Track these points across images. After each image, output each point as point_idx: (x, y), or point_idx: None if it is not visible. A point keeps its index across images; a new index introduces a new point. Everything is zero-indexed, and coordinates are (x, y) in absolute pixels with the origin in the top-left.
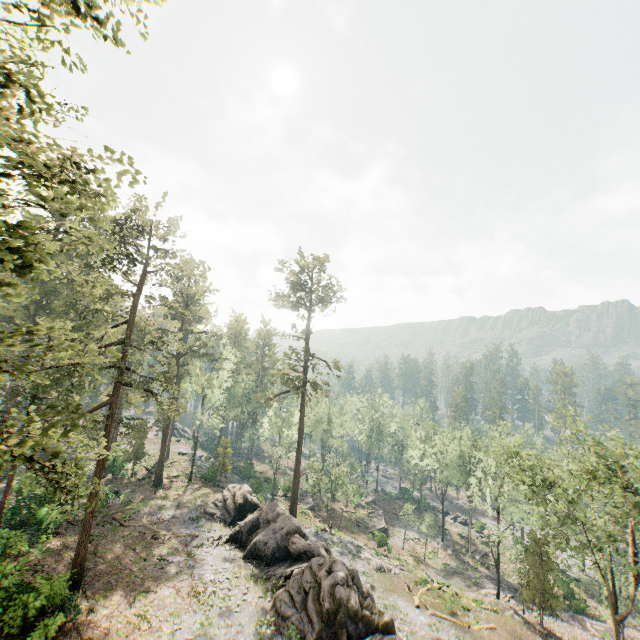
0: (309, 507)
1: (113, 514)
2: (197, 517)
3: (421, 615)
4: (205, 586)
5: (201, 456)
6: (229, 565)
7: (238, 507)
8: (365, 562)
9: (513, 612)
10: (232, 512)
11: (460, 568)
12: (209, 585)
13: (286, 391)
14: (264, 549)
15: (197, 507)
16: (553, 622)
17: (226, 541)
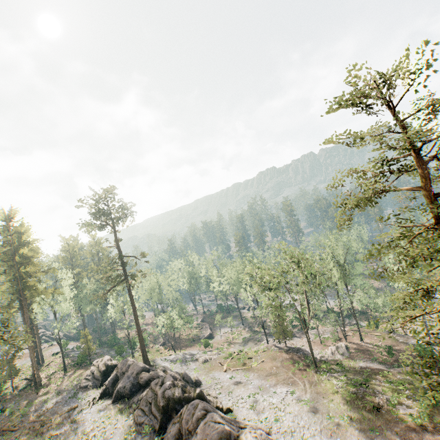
0: (161, 344)
1: (3, 426)
2: (75, 394)
3: (227, 375)
4: (87, 434)
5: (73, 348)
6: (103, 412)
7: (103, 373)
8: (196, 361)
9: (274, 347)
10: (100, 378)
11: (251, 336)
12: (90, 432)
13: (114, 285)
14: (124, 391)
15: (74, 387)
16: (294, 341)
17: (99, 399)
